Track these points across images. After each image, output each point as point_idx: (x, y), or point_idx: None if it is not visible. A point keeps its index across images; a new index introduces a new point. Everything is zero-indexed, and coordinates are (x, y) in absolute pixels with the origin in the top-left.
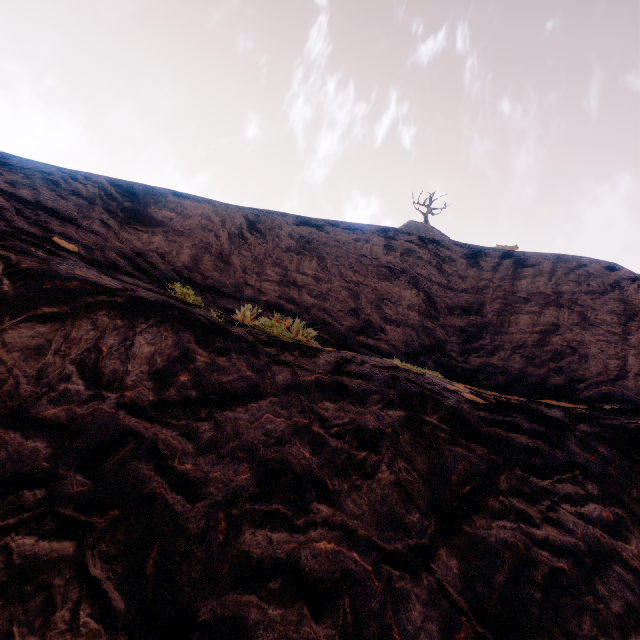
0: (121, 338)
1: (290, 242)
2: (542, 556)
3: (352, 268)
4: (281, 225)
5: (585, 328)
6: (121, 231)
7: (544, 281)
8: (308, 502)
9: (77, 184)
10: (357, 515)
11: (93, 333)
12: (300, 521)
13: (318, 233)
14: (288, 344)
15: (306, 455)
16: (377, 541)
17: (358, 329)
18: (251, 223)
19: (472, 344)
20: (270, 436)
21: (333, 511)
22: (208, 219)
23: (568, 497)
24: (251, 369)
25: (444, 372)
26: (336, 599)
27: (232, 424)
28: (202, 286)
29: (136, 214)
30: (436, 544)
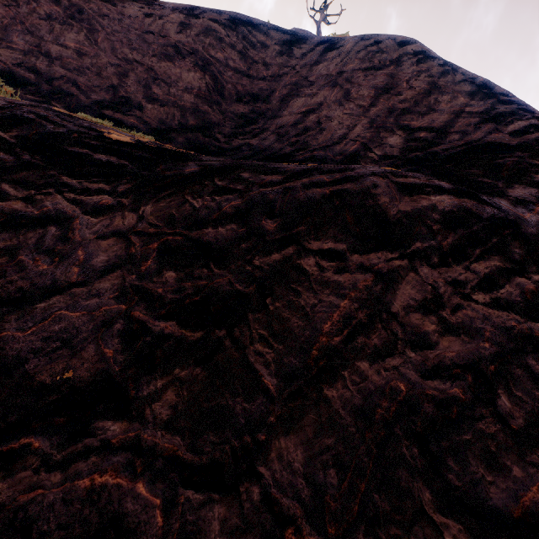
0: None
1: (53, 9)
2: None
3: (130, 45)
4: None
5: (341, 104)
6: None
7: (337, 62)
8: None
9: None
10: None
11: None
12: None
13: (100, 3)
14: None
15: None
16: None
17: (108, 104)
18: None
19: (245, 129)
20: None
21: None
22: None
23: (83, 190)
24: None
25: (191, 148)
26: None
27: None
28: None
29: None
30: None
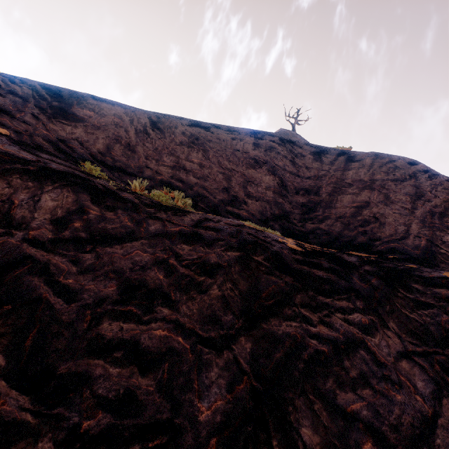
0: (31, 195)
1: (183, 138)
2: (312, 343)
3: (228, 159)
4: (177, 125)
5: (387, 204)
6: (49, 123)
7: (364, 172)
8: (154, 306)
9: (14, 86)
10: (188, 315)
11: (8, 190)
12: (146, 317)
13: (205, 133)
14: (165, 207)
15: (160, 277)
16: (198, 331)
17: (227, 202)
18: (153, 123)
19: (309, 215)
20: (136, 264)
21: (171, 312)
22: (120, 118)
23: (341, 309)
24: (131, 221)
25: (286, 233)
26: (159, 364)
27: (109, 256)
28: (111, 166)
29: (62, 111)
30: (239, 334)
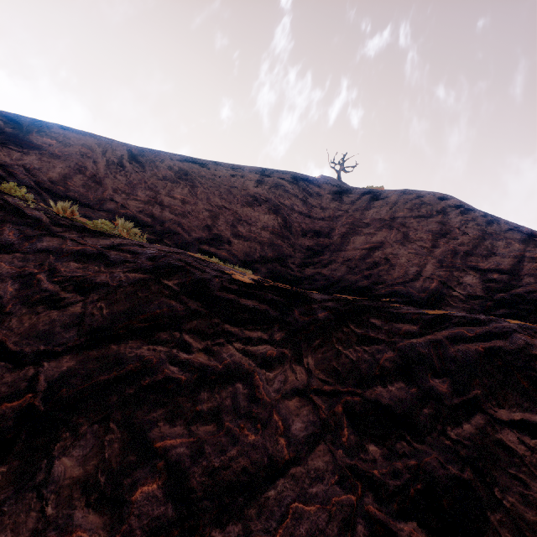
0: None
1: (168, 173)
2: (168, 370)
3: (220, 196)
4: (164, 160)
5: (403, 244)
6: None
7: (387, 210)
8: None
9: None
10: (12, 328)
11: None
12: None
13: (199, 168)
14: (88, 230)
15: (9, 290)
16: (9, 344)
17: (205, 240)
18: (133, 155)
19: (313, 259)
20: None
21: None
22: (89, 149)
23: (247, 339)
24: (18, 235)
25: (273, 277)
26: None
27: None
28: (60, 195)
29: (15, 138)
30: (68, 352)
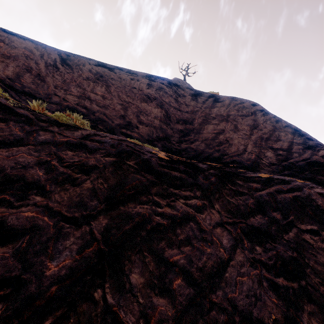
0: None
1: (89, 74)
2: (156, 219)
3: (126, 94)
4: (84, 64)
5: (235, 132)
6: None
7: (224, 109)
8: (29, 195)
9: None
10: (58, 201)
11: None
12: (18, 203)
13: (109, 72)
14: (61, 123)
15: (40, 174)
16: (64, 212)
17: (123, 125)
18: (63, 59)
19: (184, 138)
20: (19, 164)
21: (43, 199)
22: (30, 51)
23: (184, 197)
24: (22, 131)
25: (165, 150)
26: (21, 237)
27: None
28: (20, 91)
29: None
30: (100, 214)
